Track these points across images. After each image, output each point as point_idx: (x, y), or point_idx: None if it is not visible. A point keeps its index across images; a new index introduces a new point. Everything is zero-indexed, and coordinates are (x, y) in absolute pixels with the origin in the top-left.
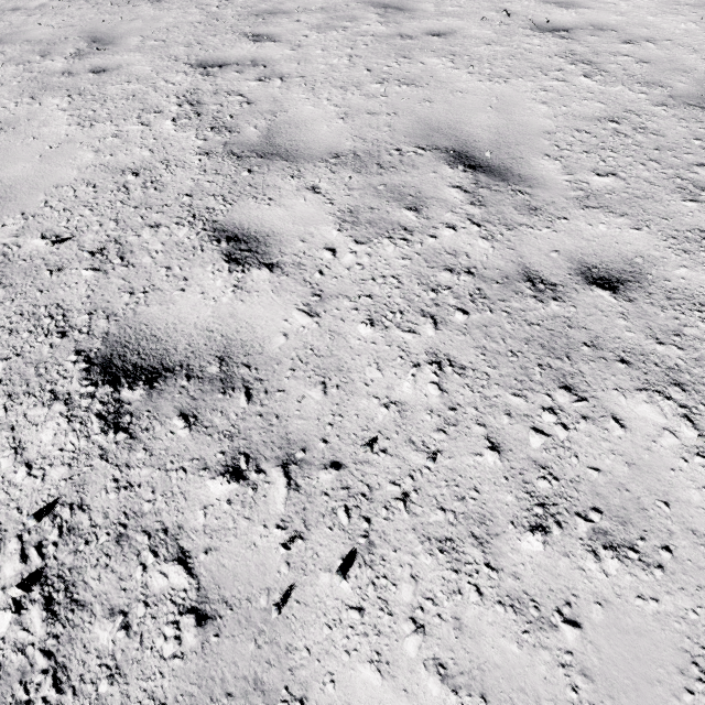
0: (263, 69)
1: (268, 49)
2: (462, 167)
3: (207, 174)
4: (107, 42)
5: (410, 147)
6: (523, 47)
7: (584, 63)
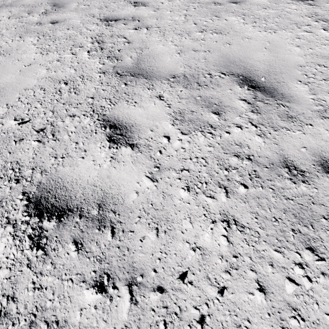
0: (138, 23)
1: (141, 10)
2: (247, 87)
3: (103, 85)
4: (60, 6)
5: (216, 72)
6: (286, 10)
7: (323, 20)
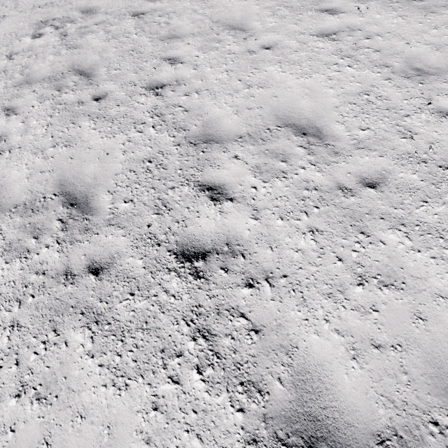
0: None
1: None
2: None
3: None
4: None
5: None
6: None
7: None
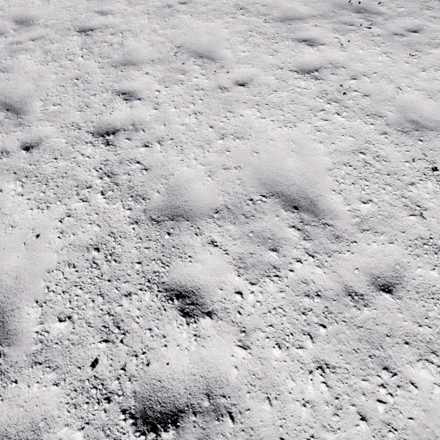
0: None
1: None
2: None
3: (90, 4)
4: None
5: None
6: None
7: None
